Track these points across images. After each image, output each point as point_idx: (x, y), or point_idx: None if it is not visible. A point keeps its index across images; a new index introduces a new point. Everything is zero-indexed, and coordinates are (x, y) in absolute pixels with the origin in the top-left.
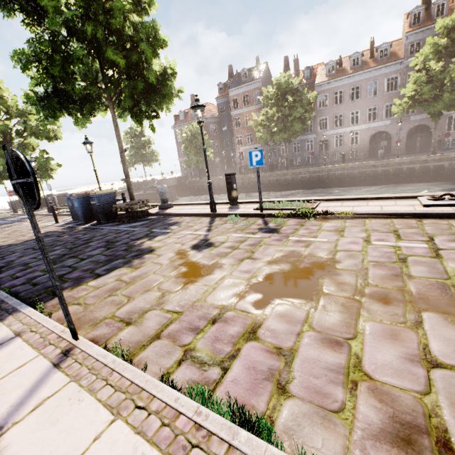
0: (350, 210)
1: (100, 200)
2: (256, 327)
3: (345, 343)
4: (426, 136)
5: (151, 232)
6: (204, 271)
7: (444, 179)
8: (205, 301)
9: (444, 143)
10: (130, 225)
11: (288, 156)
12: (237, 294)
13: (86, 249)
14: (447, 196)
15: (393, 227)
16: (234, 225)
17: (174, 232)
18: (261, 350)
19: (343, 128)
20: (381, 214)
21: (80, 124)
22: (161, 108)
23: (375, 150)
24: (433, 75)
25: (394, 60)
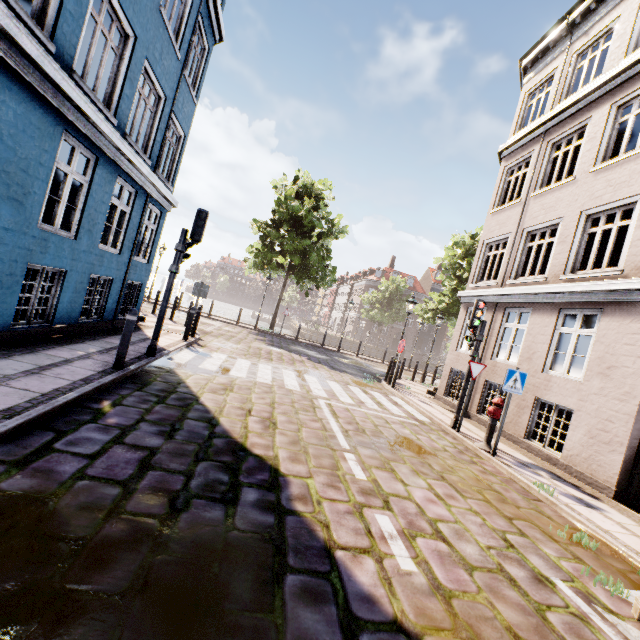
0: None
1: None
2: None
3: None
4: None
5: None
6: None
7: None
8: None
9: None
10: None
11: None
12: None
13: None
14: None
15: None
16: None
17: None
18: None
19: None
20: None
21: None
22: None
23: None
24: None
25: None
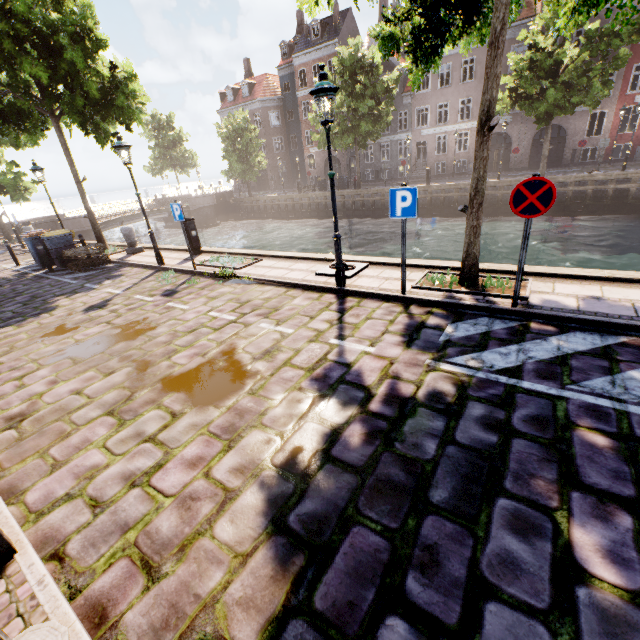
0: (261, 274)
1: (51, 243)
2: (30, 373)
3: (59, 382)
4: (558, 142)
5: (81, 288)
6: (61, 332)
7: (547, 212)
8: (28, 356)
9: (581, 154)
10: (77, 275)
11: (375, 165)
12: (53, 352)
13: (6, 305)
14: (353, 263)
15: (256, 297)
16: (156, 284)
17: (98, 289)
18: (13, 385)
19: (448, 125)
20: (272, 281)
21: (30, 141)
22: (127, 121)
23: (490, 161)
24: (537, 60)
25: (525, 17)
